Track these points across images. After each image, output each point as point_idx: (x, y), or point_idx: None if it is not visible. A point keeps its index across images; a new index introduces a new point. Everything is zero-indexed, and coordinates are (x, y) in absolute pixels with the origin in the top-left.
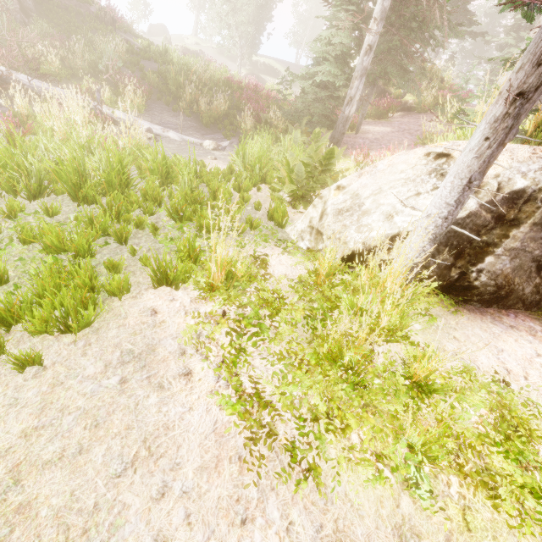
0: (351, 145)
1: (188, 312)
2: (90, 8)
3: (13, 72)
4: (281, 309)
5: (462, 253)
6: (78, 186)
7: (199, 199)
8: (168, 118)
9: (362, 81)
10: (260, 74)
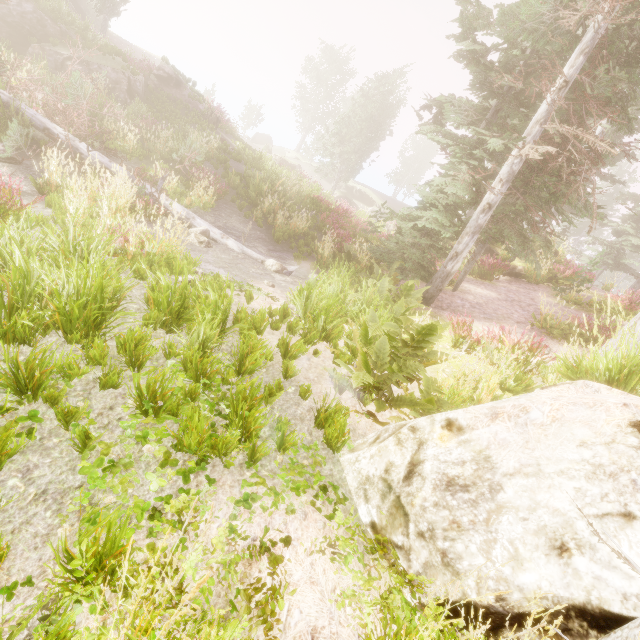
0: (447, 304)
1: None
2: (199, 106)
3: (76, 139)
4: None
5: None
6: (12, 310)
7: (209, 370)
8: (236, 223)
9: (474, 239)
10: (353, 199)
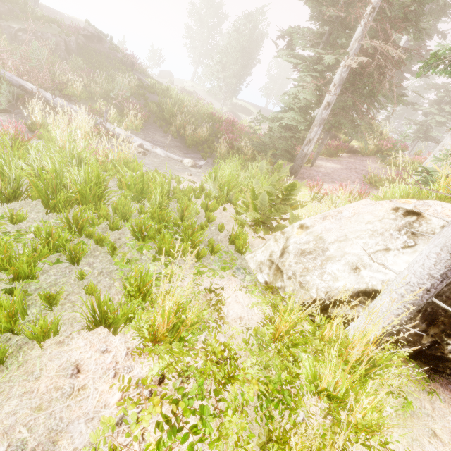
0: (307, 175)
1: (118, 373)
2: (117, 55)
3: (43, 91)
4: (231, 386)
5: (436, 320)
6: (53, 194)
7: (166, 218)
8: (159, 137)
9: (320, 128)
10: (237, 112)
